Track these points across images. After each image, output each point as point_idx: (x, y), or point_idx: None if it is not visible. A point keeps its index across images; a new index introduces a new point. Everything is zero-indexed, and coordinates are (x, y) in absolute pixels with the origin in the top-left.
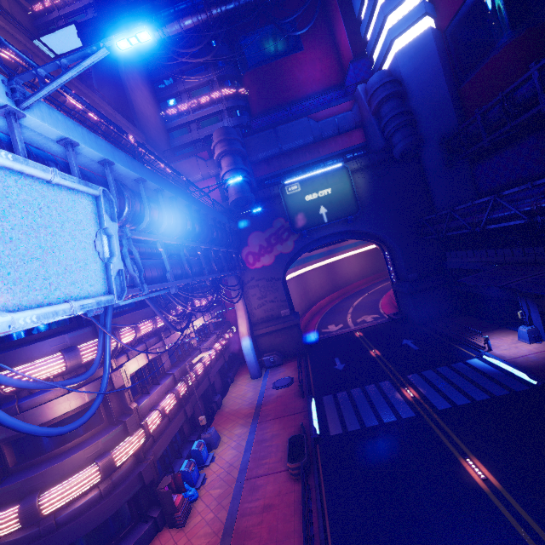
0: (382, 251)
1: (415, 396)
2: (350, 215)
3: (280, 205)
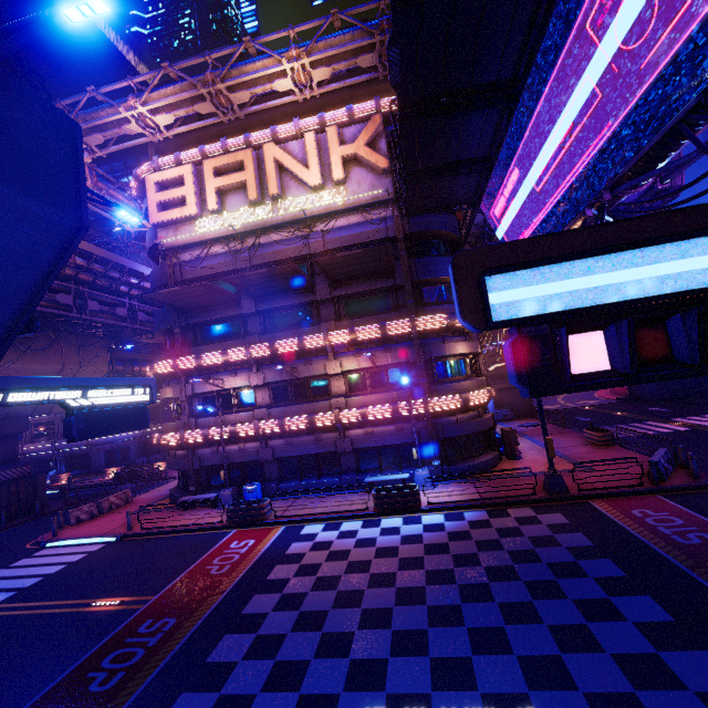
0: None
1: (687, 424)
2: None
3: None
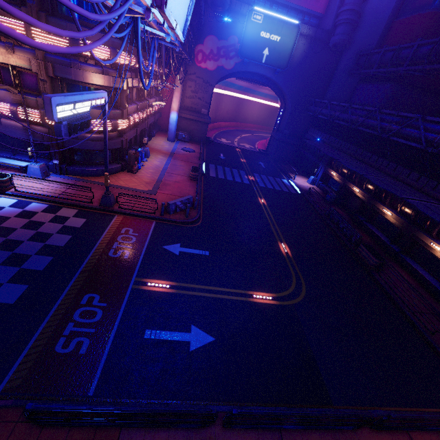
0: (281, 108)
1: (253, 179)
2: (279, 68)
3: (241, 25)
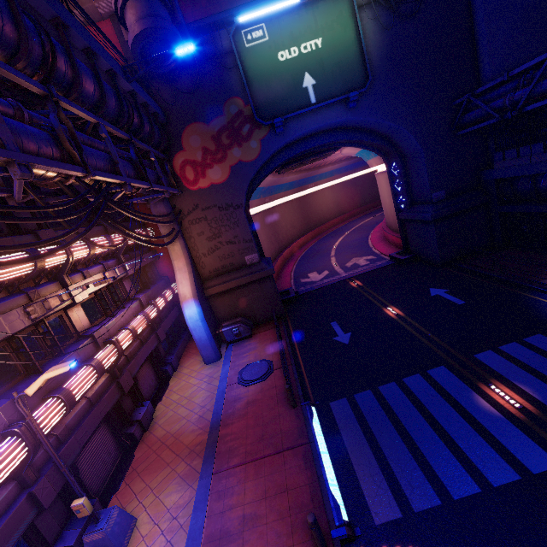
0: (387, 164)
1: (524, 406)
2: (353, 91)
3: (234, 72)
